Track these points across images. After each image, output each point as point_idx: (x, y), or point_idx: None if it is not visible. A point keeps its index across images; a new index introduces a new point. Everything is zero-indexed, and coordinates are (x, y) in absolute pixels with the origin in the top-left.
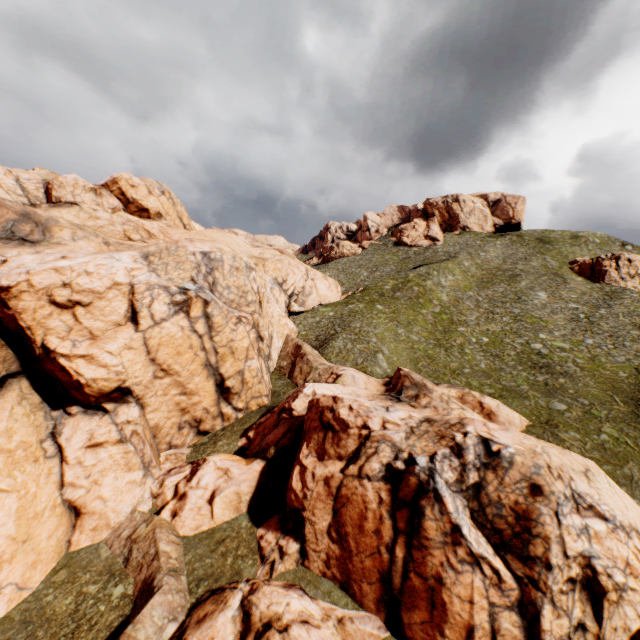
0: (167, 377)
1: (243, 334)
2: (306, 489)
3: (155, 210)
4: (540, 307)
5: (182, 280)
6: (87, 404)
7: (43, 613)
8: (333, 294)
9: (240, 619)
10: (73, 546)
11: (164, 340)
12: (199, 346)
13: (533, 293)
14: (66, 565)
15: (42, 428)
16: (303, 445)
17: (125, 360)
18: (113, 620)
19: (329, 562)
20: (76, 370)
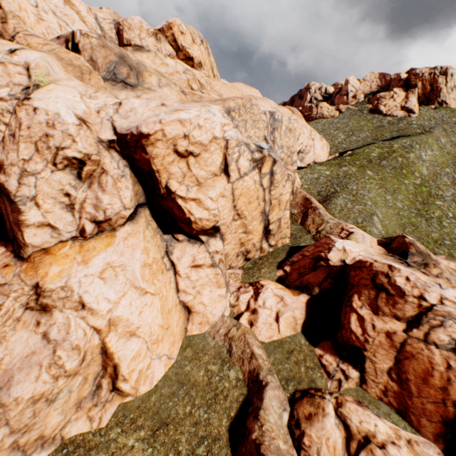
0: (238, 220)
1: (287, 189)
2: (366, 335)
3: (198, 59)
4: None
5: (257, 138)
6: (189, 234)
7: (188, 379)
8: (323, 154)
9: (342, 428)
10: (188, 332)
11: (243, 191)
12: (262, 197)
13: None
14: (188, 345)
15: (161, 248)
16: (353, 296)
17: (219, 205)
18: (237, 396)
19: (386, 392)
20: (188, 210)
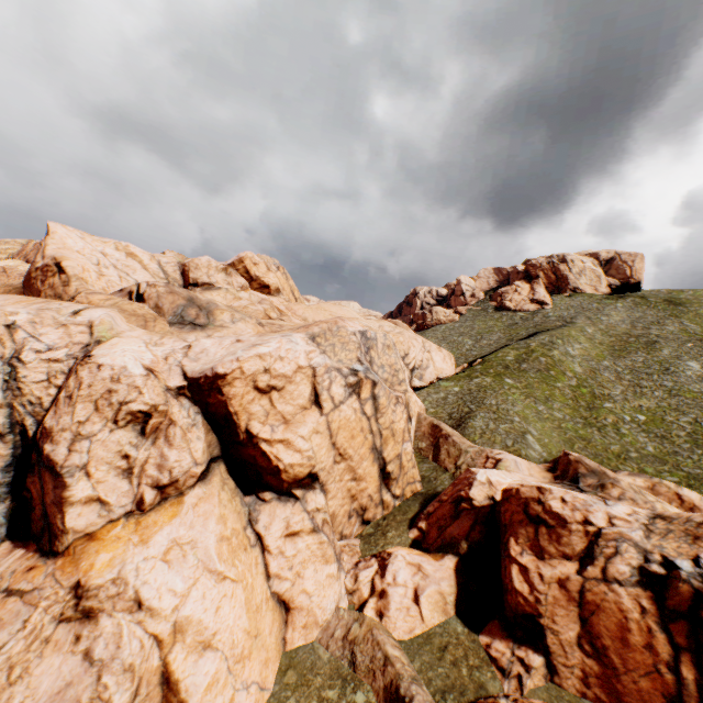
0: (342, 462)
1: (400, 415)
2: (536, 592)
3: (275, 286)
4: (696, 379)
5: (350, 361)
6: (279, 490)
7: None
8: (448, 366)
9: None
10: (288, 644)
11: (342, 423)
12: (368, 429)
13: (682, 363)
14: (290, 665)
15: (242, 514)
16: (509, 540)
17: (314, 444)
18: None
19: (587, 680)
20: (276, 455)
